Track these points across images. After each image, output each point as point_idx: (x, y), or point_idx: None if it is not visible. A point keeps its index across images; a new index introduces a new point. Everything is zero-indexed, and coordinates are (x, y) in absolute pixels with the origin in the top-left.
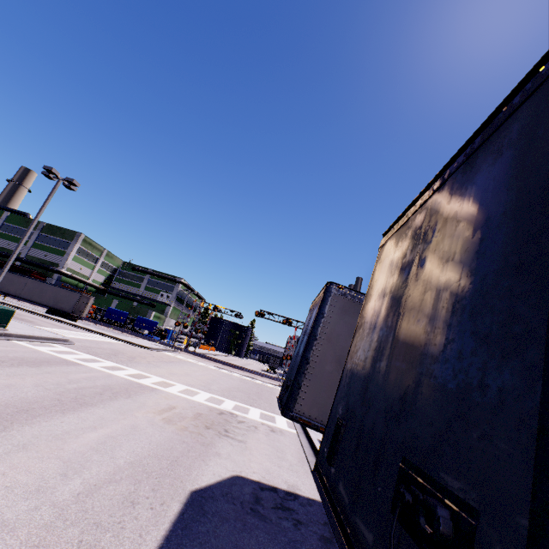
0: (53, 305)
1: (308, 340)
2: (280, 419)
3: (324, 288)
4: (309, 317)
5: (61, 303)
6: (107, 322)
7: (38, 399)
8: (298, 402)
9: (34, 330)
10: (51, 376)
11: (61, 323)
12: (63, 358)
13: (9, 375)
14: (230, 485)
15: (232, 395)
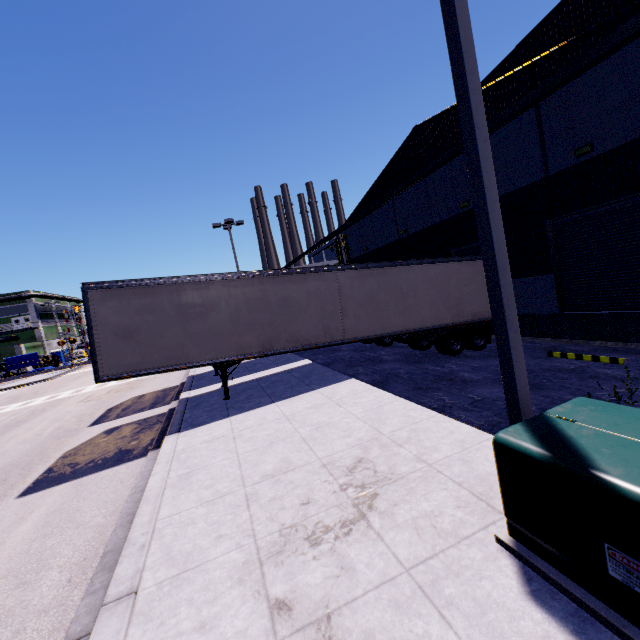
0: None
1: None
2: None
3: None
4: None
5: None
6: None
7: None
8: None
9: None
10: None
11: None
12: None
13: None
14: (129, 400)
15: None
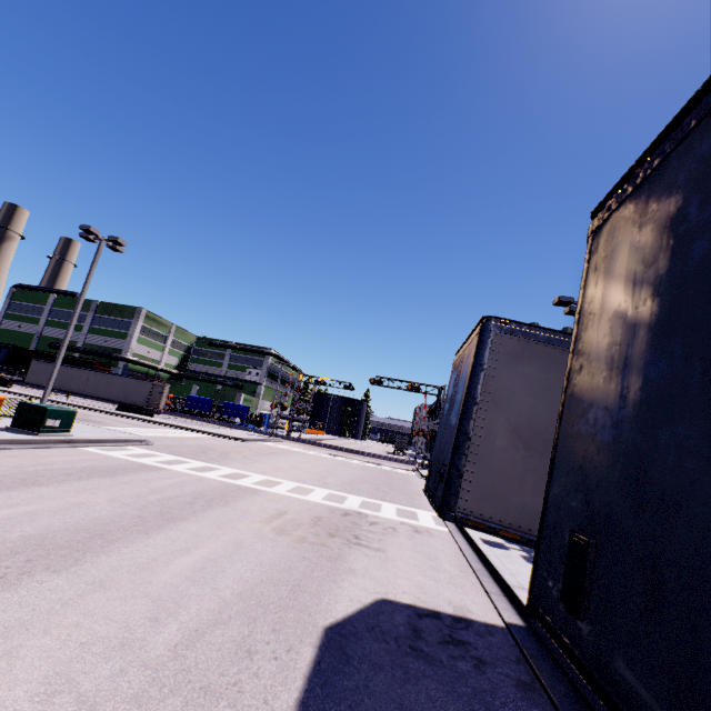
0: (123, 400)
1: (464, 405)
2: (424, 515)
3: (478, 327)
4: (455, 374)
5: (132, 396)
6: (190, 414)
7: (114, 518)
8: (462, 497)
9: (104, 432)
10: (128, 487)
11: (135, 421)
12: (141, 463)
13: (78, 491)
14: (375, 615)
15: (355, 488)
